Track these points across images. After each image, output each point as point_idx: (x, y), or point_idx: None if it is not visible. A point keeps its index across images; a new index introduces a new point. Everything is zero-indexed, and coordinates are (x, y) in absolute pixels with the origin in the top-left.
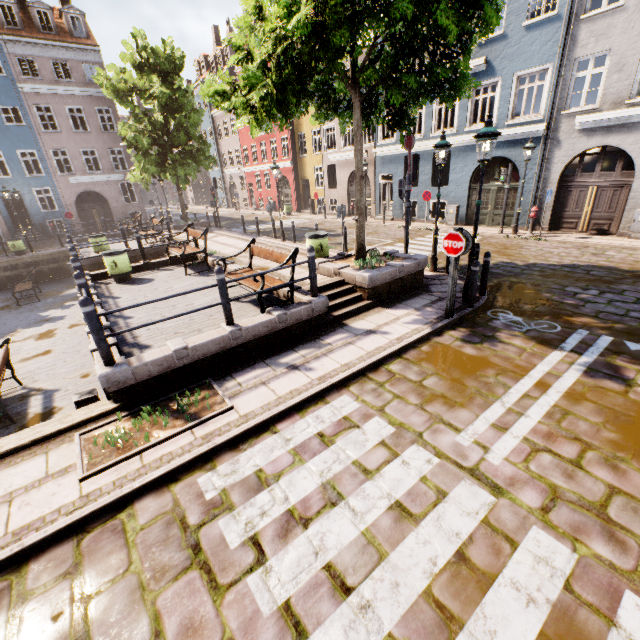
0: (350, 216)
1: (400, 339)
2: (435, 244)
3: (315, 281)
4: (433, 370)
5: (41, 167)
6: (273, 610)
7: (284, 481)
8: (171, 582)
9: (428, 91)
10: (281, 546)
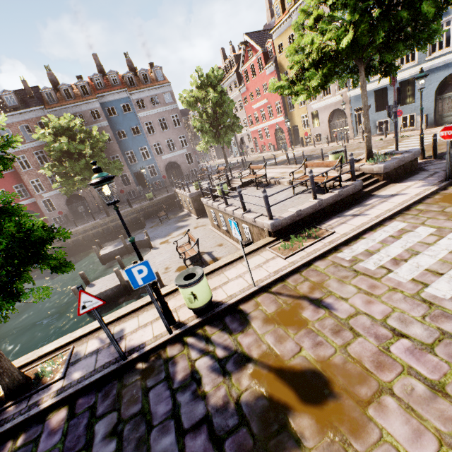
0: (332, 142)
1: (417, 195)
2: (422, 141)
3: (354, 172)
4: (448, 205)
5: (149, 154)
6: (407, 281)
7: (382, 251)
8: (352, 279)
9: (407, 47)
10: (397, 267)
